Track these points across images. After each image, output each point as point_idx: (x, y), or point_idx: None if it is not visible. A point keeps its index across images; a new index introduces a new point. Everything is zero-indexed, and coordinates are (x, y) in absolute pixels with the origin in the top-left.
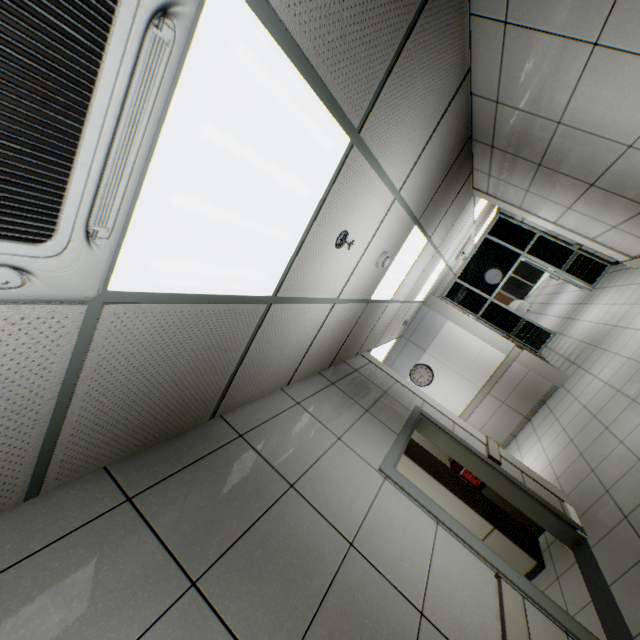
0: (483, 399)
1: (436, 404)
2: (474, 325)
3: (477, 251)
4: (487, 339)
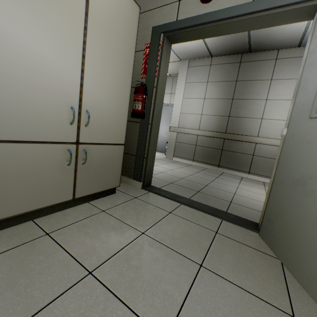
0: None
1: None
2: None
3: None
4: None
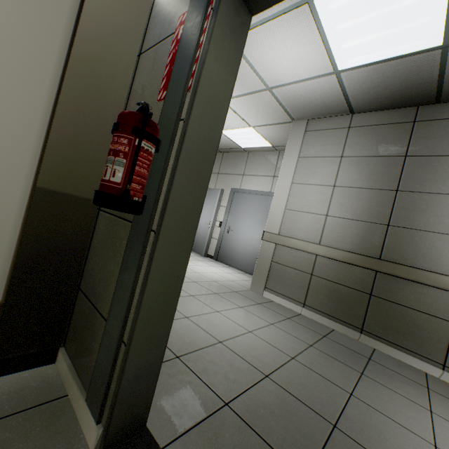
0: None
1: None
2: None
3: None
4: None
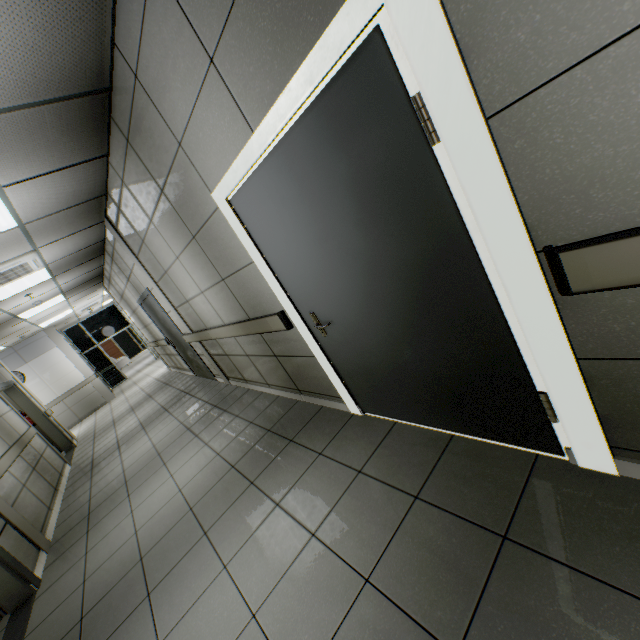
0: (57, 404)
1: (25, 386)
2: (75, 355)
3: (105, 310)
4: (79, 366)
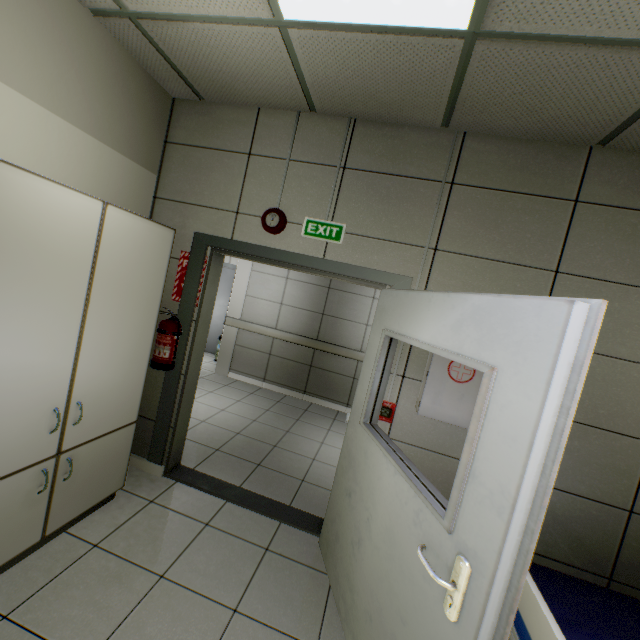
0: None
1: None
2: None
3: None
4: None
